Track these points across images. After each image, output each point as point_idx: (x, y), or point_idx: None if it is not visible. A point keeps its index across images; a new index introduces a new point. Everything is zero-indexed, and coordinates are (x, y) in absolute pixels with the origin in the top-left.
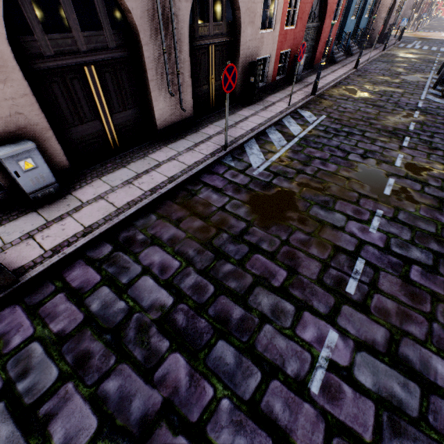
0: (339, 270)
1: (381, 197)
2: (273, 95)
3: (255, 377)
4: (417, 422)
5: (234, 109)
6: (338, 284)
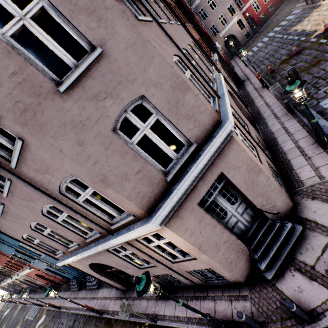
0: None
1: None
2: None
3: None
4: None
5: None
6: None
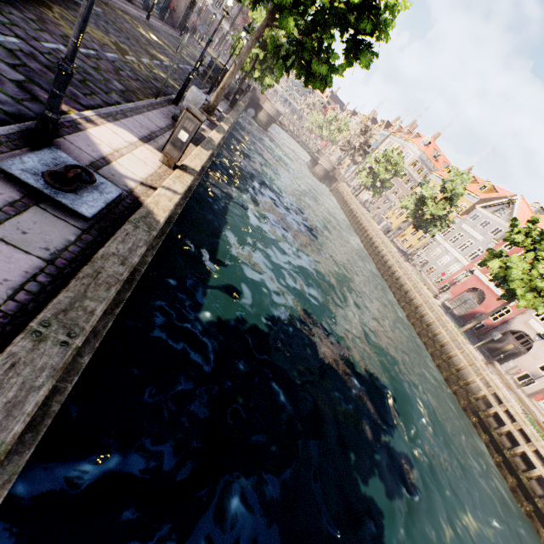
0: None
1: (122, 55)
2: None
3: (4, 20)
4: (97, 79)
5: None
6: None
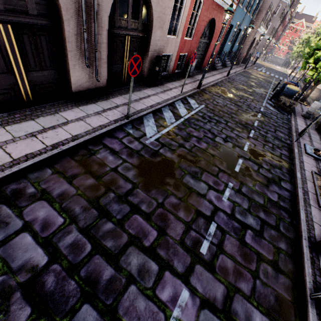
0: (197, 232)
1: (233, 173)
2: (171, 83)
3: None
4: None
5: (140, 87)
6: (195, 244)
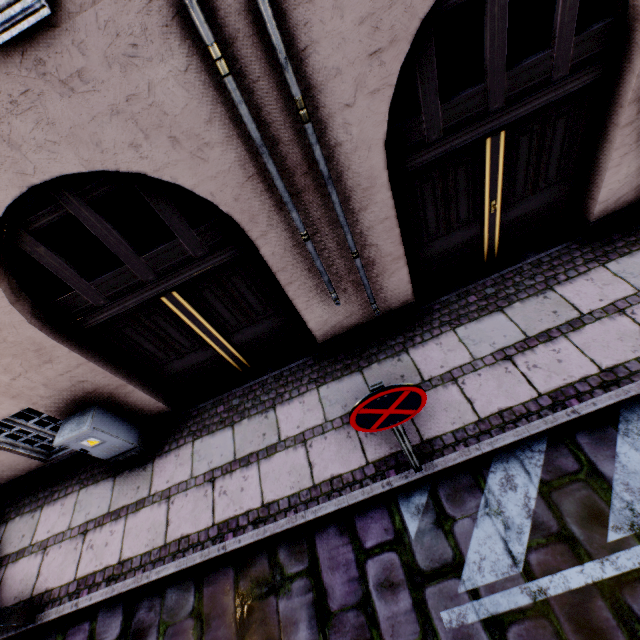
0: None
1: None
2: None
3: None
4: None
5: (556, 269)
6: None
